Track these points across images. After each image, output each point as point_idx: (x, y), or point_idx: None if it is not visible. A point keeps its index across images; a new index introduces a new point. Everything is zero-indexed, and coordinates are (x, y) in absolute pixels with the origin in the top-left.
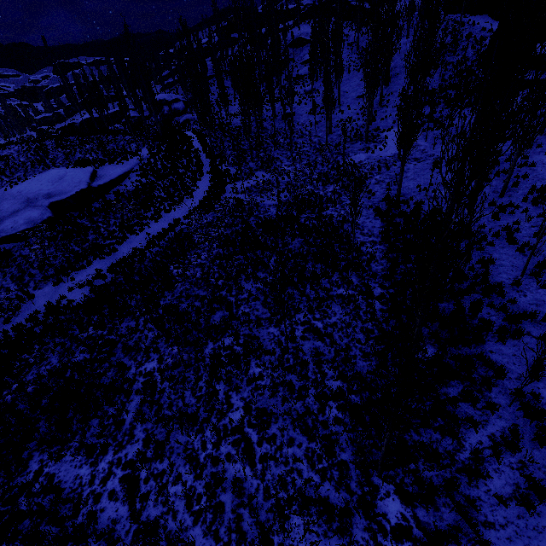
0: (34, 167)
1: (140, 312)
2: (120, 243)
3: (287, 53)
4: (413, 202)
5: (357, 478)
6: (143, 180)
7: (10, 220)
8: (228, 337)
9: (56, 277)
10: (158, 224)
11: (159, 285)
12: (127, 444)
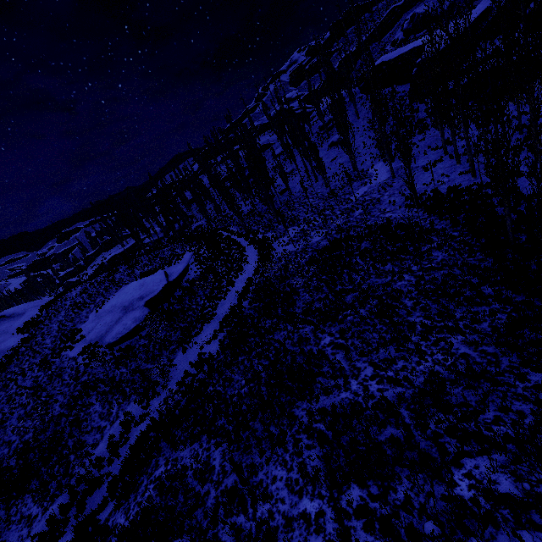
0: (108, 291)
1: (283, 325)
2: (215, 309)
3: (273, 150)
4: (429, 192)
5: (538, 301)
6: (202, 266)
7: (119, 325)
8: (370, 301)
9: (182, 347)
10: (235, 287)
11: (282, 307)
12: (359, 372)
